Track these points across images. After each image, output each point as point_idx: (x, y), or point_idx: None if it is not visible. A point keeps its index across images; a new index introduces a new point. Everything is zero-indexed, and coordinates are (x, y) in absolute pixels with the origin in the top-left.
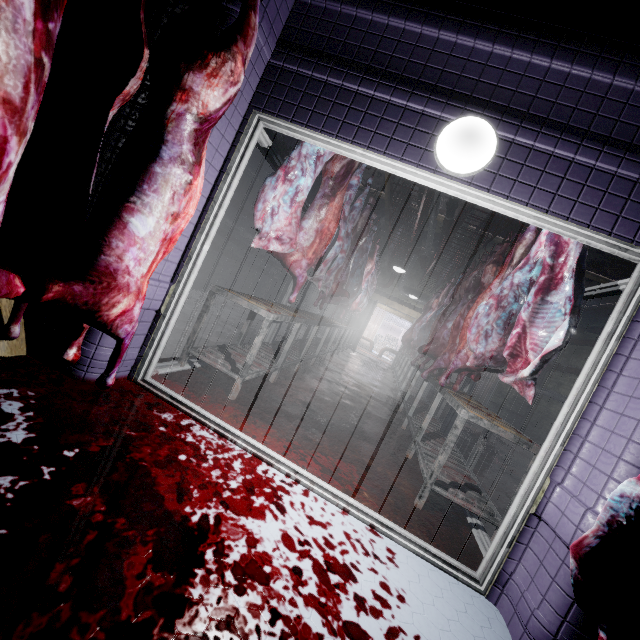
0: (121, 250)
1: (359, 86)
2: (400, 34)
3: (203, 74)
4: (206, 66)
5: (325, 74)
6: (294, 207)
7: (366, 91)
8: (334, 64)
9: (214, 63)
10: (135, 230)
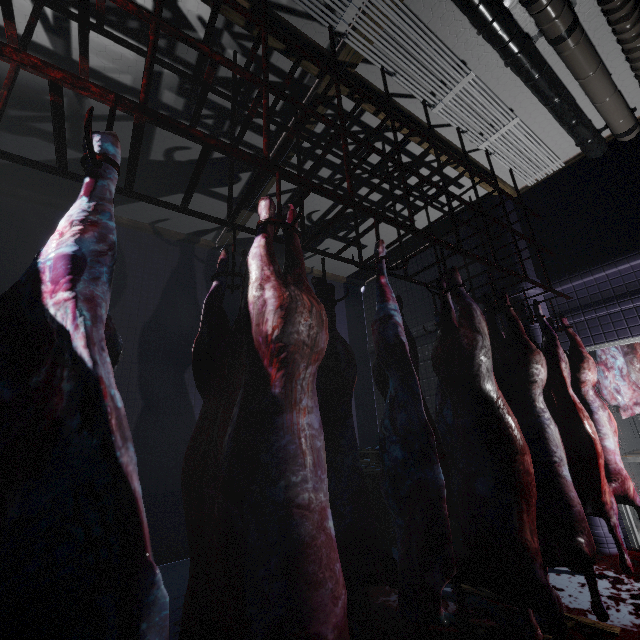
0: (616, 460)
1: (619, 307)
2: (618, 273)
3: (587, 373)
4: (585, 369)
5: (592, 314)
6: (627, 379)
7: (626, 307)
8: (593, 307)
9: (586, 366)
10: (612, 448)
